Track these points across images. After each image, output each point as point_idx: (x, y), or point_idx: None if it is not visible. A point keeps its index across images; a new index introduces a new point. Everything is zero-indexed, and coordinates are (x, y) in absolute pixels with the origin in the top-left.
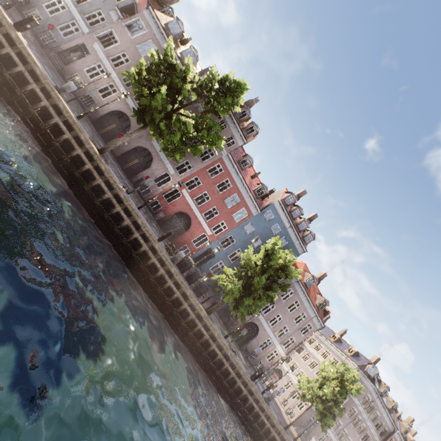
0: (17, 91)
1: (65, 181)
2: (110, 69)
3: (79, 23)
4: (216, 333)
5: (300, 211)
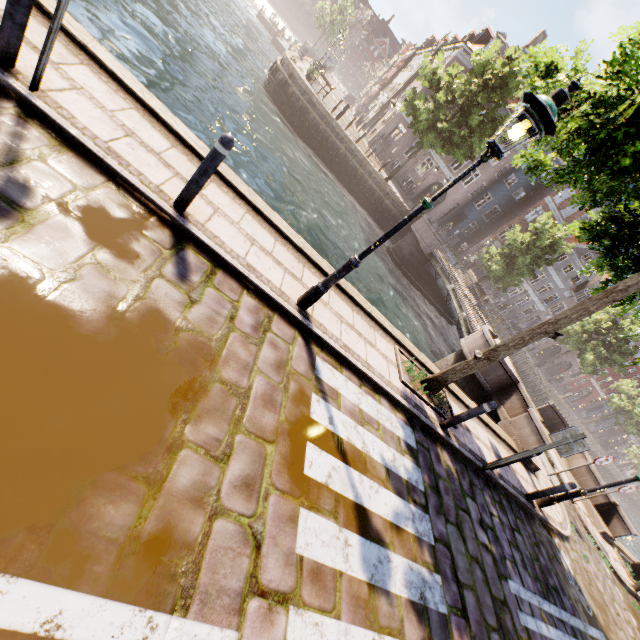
0: None
1: None
2: None
3: (538, 306)
4: (623, 478)
5: None
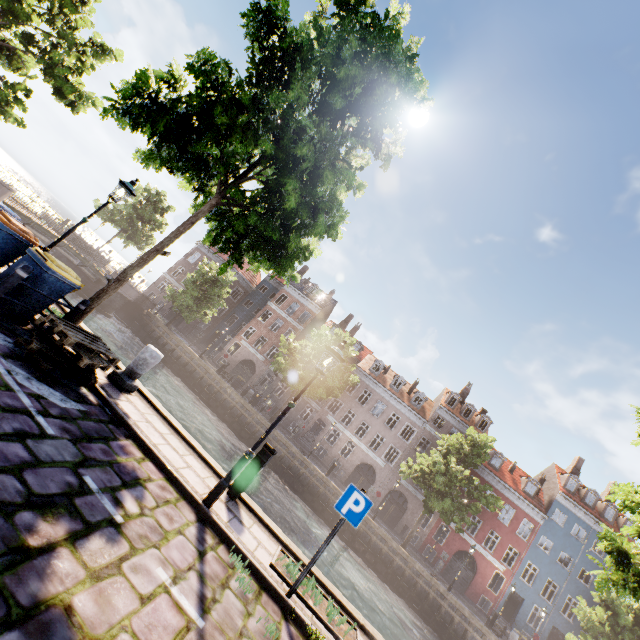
0: (344, 527)
1: (395, 593)
2: (344, 430)
3: (312, 405)
4: None
5: (593, 494)
